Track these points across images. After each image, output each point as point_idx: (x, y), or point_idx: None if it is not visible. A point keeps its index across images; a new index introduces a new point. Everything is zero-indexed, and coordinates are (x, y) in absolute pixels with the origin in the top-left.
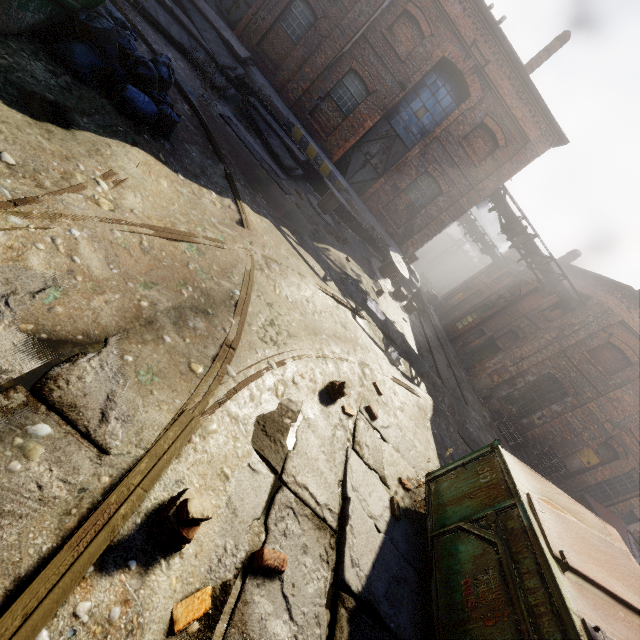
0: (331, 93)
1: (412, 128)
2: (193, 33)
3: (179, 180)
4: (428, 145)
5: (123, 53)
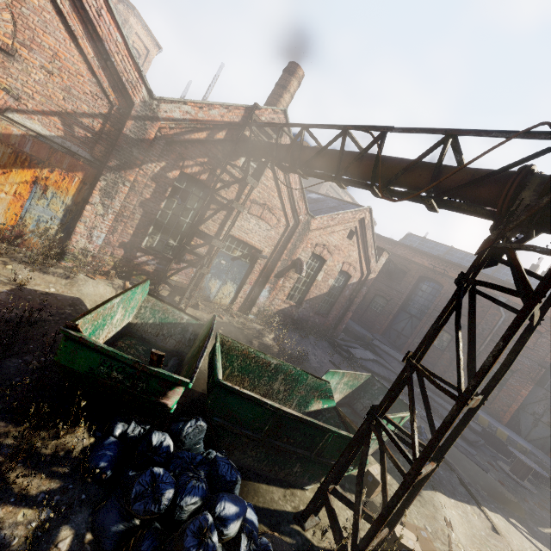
0: None
1: None
2: (387, 367)
3: (453, 503)
4: None
5: None
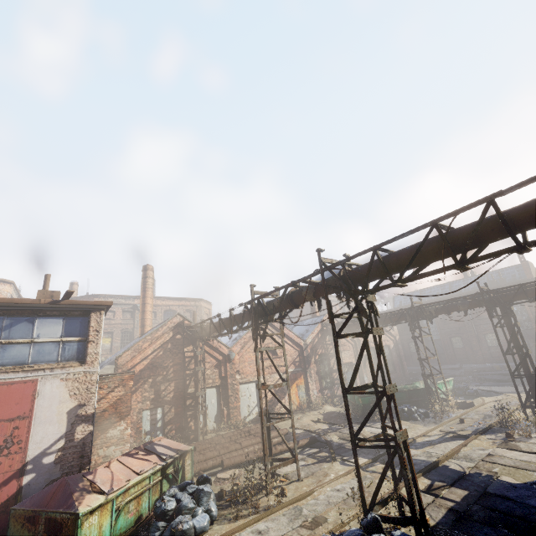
0: (488, 346)
1: (523, 323)
2: (445, 375)
3: (489, 397)
4: (535, 321)
5: (461, 388)
